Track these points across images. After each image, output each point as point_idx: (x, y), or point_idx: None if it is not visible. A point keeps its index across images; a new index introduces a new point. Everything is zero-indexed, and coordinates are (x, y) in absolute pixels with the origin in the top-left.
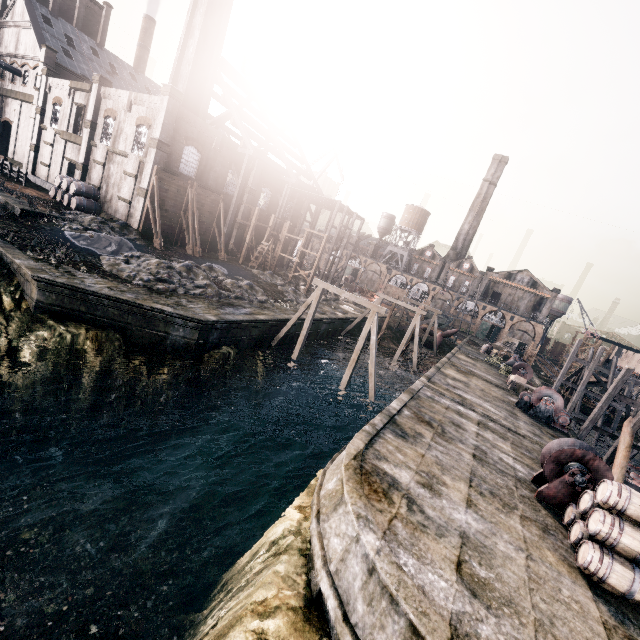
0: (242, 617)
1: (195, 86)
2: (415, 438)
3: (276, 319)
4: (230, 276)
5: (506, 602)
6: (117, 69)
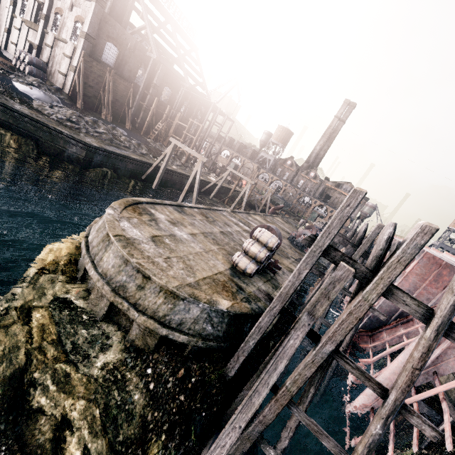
0: (47, 245)
1: (120, 1)
2: (188, 215)
3: (146, 161)
4: (127, 136)
5: (170, 249)
6: None
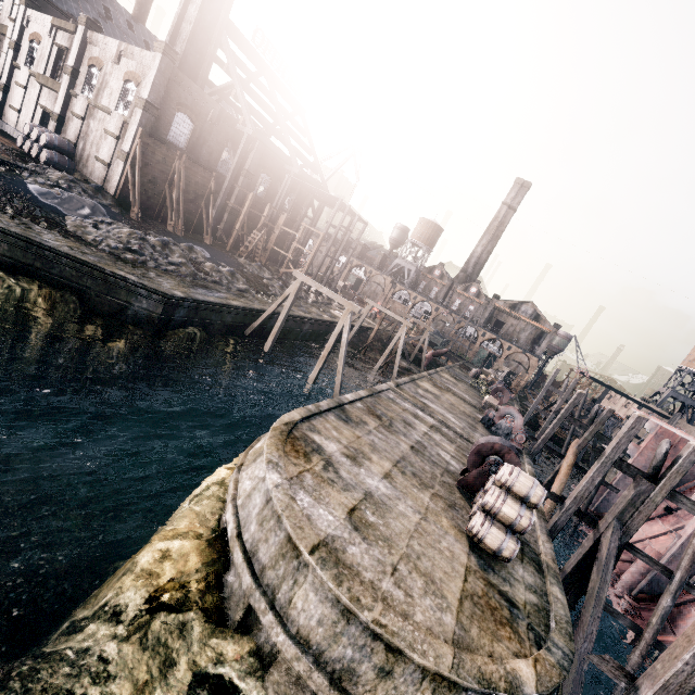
0: (152, 540)
1: (196, 48)
2: (358, 424)
3: (252, 308)
4: (212, 260)
5: (384, 539)
6: (112, 13)
